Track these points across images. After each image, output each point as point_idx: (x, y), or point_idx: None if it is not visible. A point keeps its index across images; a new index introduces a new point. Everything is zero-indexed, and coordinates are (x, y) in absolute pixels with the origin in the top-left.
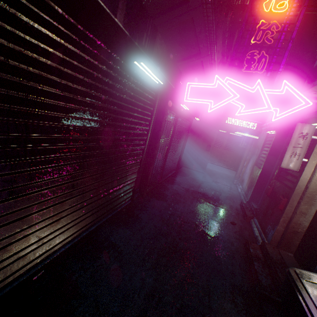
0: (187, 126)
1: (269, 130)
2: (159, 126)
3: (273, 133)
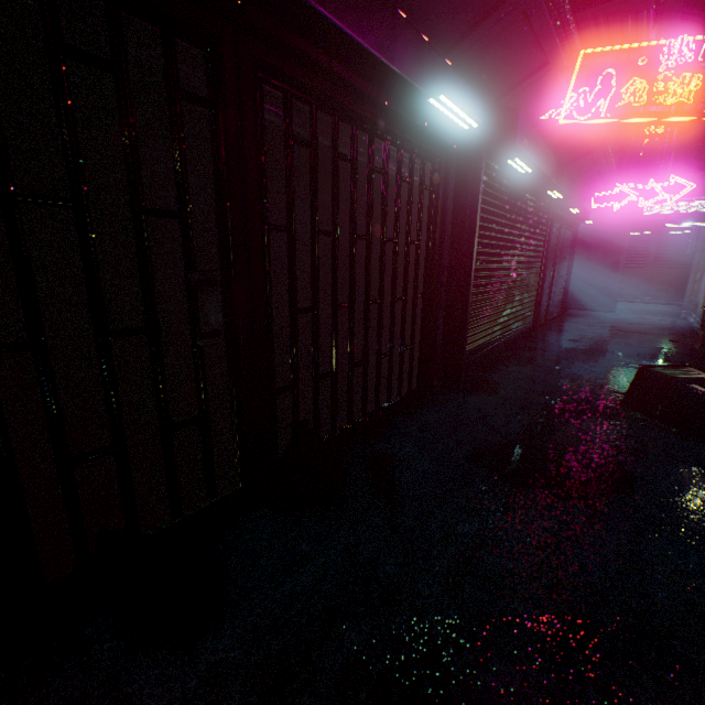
0: (571, 237)
1: None
2: (546, 241)
3: None
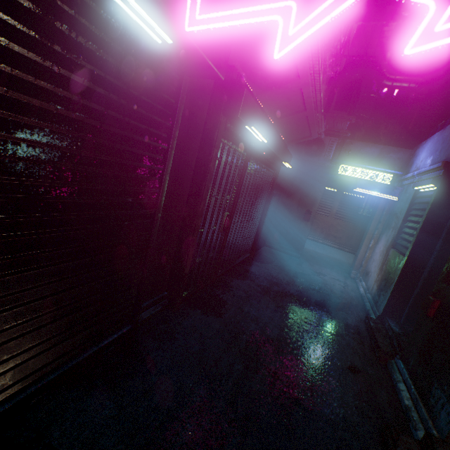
0: (271, 178)
1: (421, 184)
2: (204, 171)
3: (429, 189)
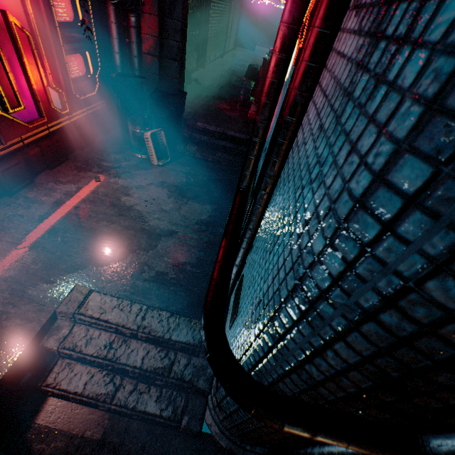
0: (241, 3)
1: None
2: (230, 7)
3: None
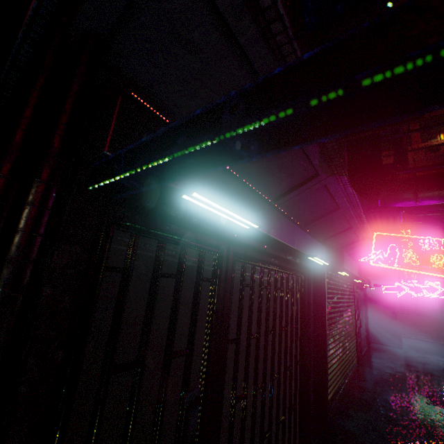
0: (363, 295)
1: None
2: None
3: None
